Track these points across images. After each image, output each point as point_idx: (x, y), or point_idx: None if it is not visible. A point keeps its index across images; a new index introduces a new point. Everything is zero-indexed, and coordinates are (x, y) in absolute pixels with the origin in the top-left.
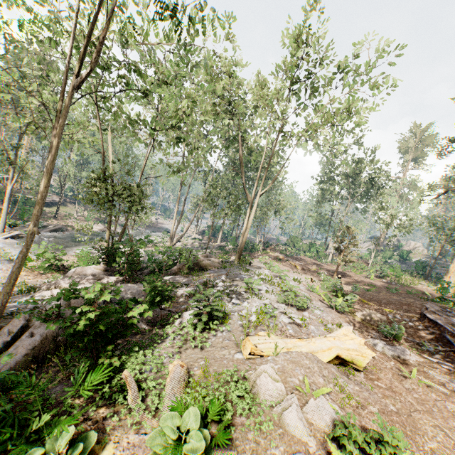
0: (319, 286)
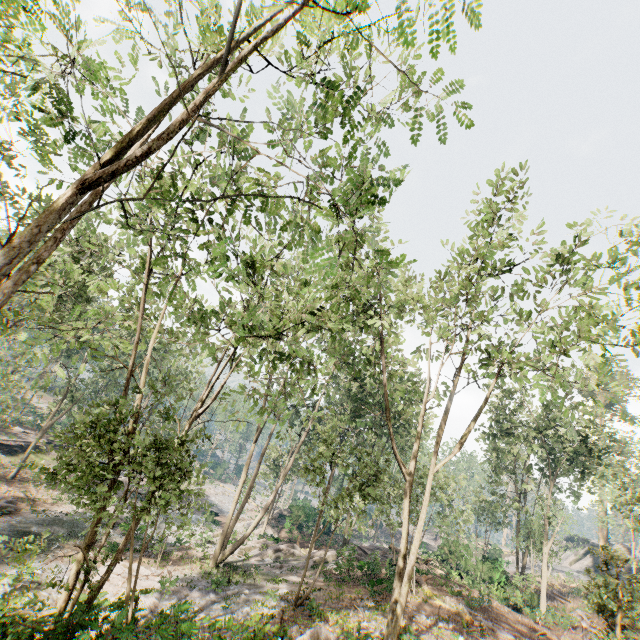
0: None
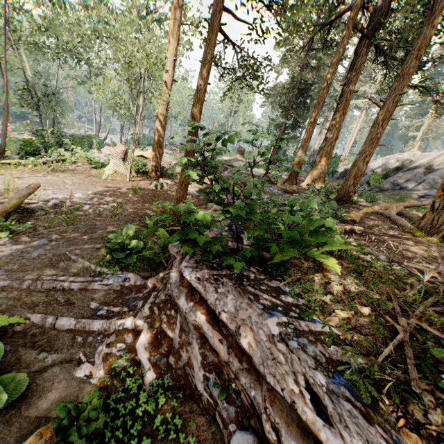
0: None
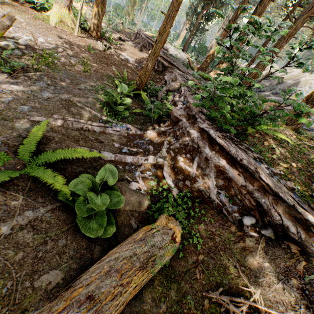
0: None
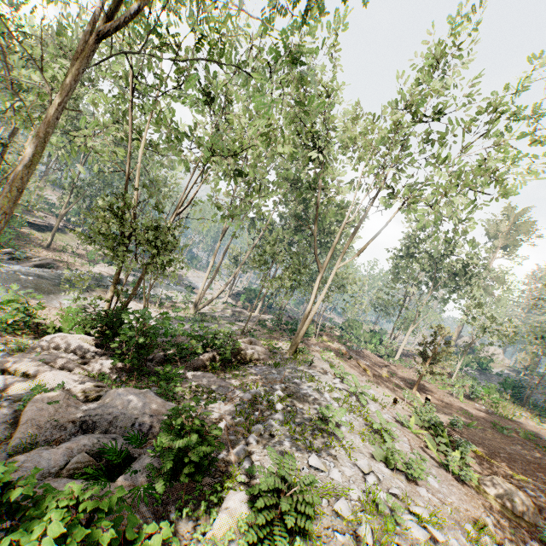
0: (405, 411)
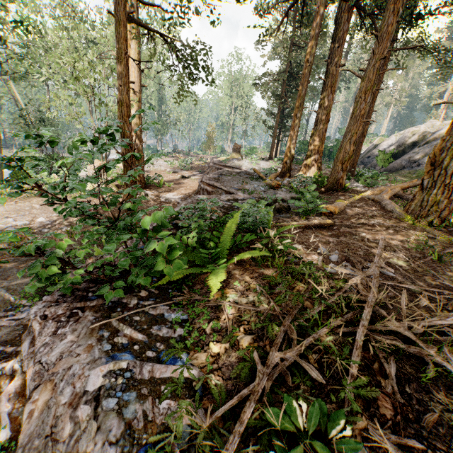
0: None
